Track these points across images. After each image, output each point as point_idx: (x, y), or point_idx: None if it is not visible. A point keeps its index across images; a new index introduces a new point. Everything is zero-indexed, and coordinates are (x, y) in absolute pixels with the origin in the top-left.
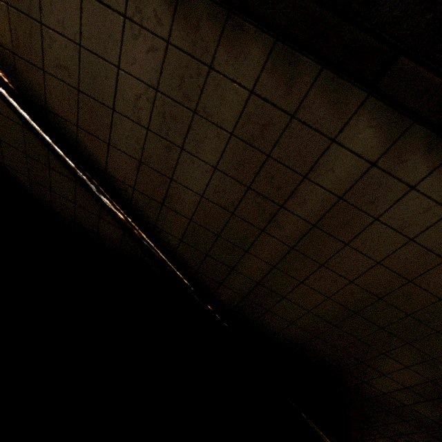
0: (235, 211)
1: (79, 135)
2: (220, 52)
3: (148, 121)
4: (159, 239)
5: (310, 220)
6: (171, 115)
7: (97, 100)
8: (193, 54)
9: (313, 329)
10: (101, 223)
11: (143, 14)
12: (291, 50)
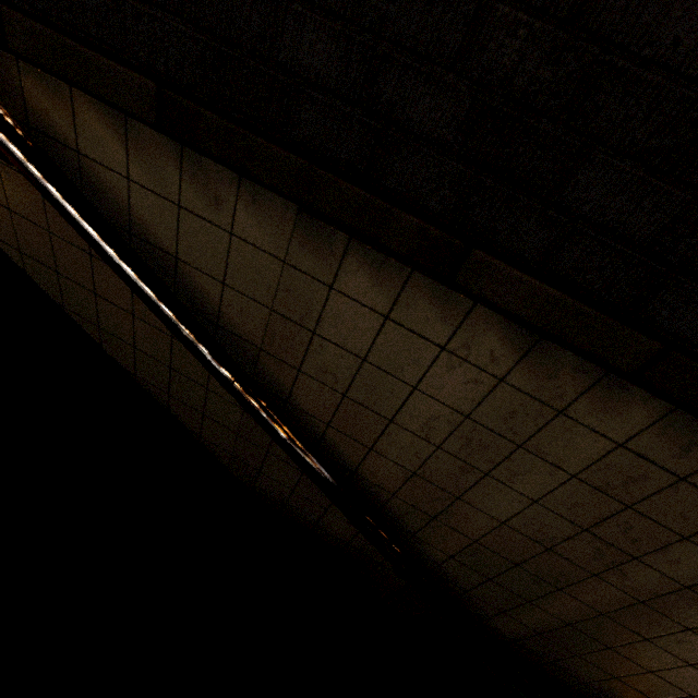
0: (553, 547)
1: (327, 432)
2: (581, 402)
3: (441, 440)
4: (415, 549)
5: (681, 581)
6: (481, 442)
7: (369, 408)
8: (536, 397)
9: (653, 691)
10: (327, 516)
11: (472, 351)
12: (697, 420)
